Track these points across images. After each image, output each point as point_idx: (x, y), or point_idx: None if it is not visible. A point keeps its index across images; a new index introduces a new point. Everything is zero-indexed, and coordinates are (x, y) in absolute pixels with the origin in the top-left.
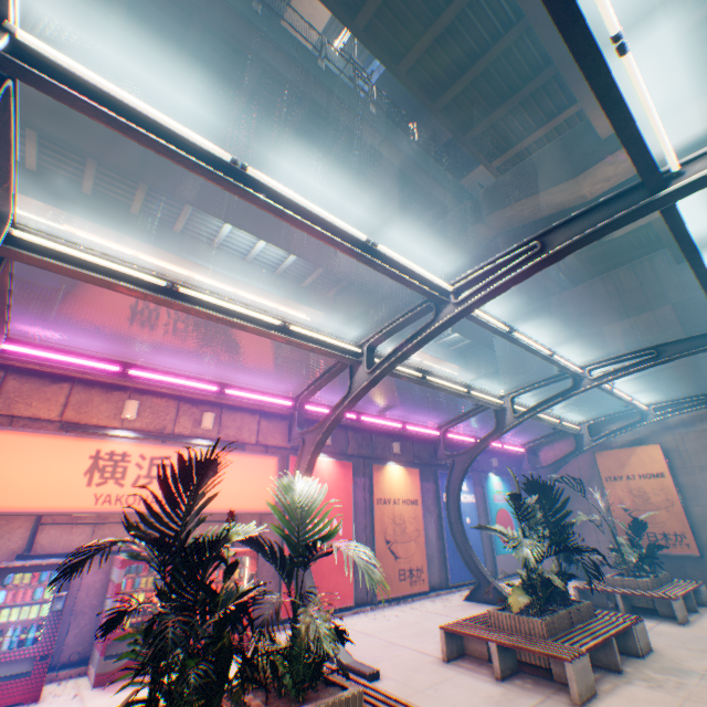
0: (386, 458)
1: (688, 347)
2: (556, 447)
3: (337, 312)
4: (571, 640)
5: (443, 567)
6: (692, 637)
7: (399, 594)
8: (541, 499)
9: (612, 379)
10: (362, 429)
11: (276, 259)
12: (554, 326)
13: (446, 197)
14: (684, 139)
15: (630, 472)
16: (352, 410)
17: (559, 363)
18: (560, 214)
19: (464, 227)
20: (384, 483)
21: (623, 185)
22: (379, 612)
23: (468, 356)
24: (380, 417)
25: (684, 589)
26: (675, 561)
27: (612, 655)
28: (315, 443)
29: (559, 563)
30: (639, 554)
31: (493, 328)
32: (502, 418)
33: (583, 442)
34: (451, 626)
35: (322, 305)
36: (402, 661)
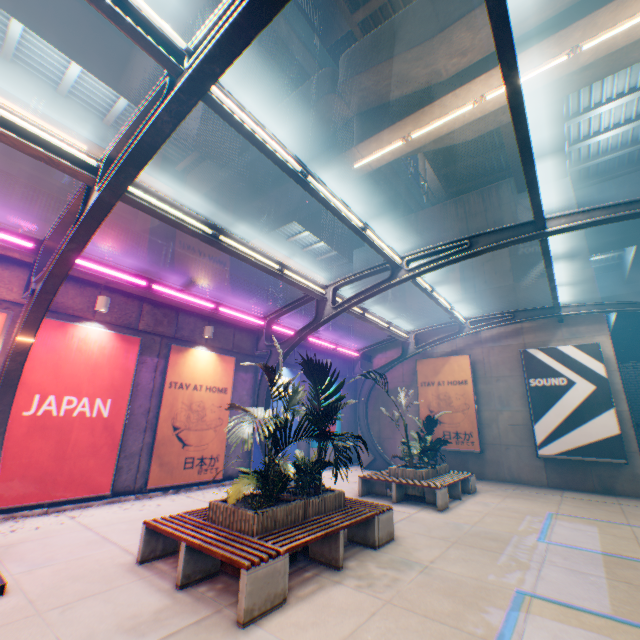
0: (195, 342)
1: (499, 239)
2: (388, 356)
3: (188, 190)
4: (283, 537)
5: (248, 457)
6: (441, 525)
7: (181, 483)
8: (317, 382)
9: (426, 271)
10: (167, 305)
11: (105, 101)
12: (407, 243)
13: (308, 60)
14: (544, 12)
15: (442, 379)
16: (142, 275)
17: (373, 242)
18: (416, 95)
19: (319, 95)
20: (186, 367)
21: (479, 64)
22: (142, 502)
23: (335, 270)
24: (185, 292)
25: (454, 479)
26: (462, 457)
27: (336, 551)
28: (38, 292)
29: (320, 451)
30: (423, 447)
31: (275, 157)
32: (322, 309)
33: (409, 350)
34: (154, 522)
35: (169, 178)
36: (80, 565)
